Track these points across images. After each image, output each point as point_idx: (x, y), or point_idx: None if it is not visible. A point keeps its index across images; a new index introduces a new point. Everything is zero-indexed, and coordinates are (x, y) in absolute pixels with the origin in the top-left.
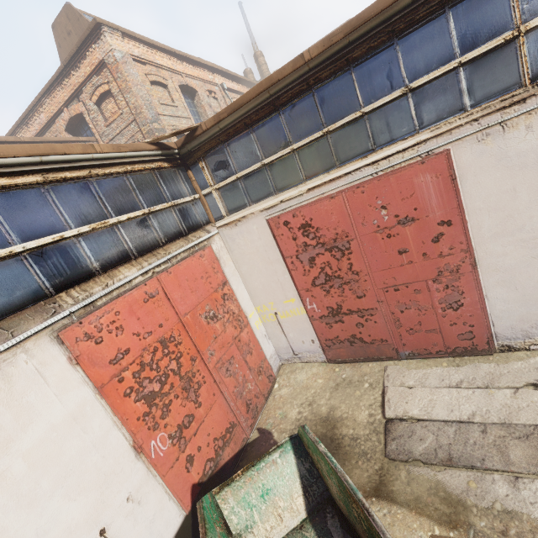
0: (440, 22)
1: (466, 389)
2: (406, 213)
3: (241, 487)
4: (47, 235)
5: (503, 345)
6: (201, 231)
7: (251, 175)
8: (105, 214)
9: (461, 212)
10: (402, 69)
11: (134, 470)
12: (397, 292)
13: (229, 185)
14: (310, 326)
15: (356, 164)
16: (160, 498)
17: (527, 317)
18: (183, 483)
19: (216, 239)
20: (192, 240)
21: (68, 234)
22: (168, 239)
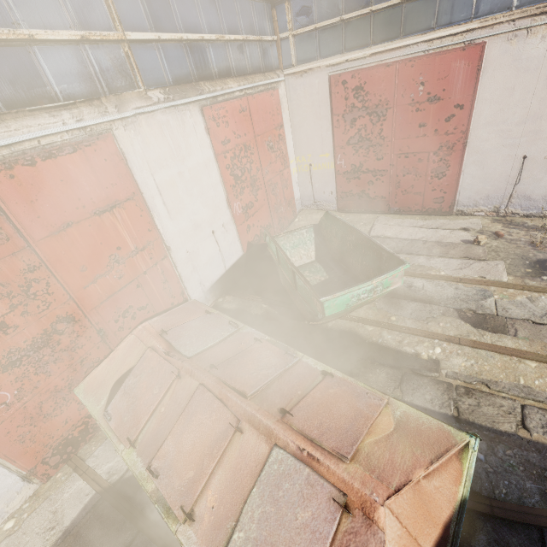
0: None
1: (424, 229)
2: (436, 92)
3: (282, 240)
4: (195, 33)
5: (459, 211)
6: (273, 73)
7: (328, 28)
8: (222, 30)
9: (473, 100)
10: None
11: (226, 213)
12: (406, 159)
13: (306, 34)
14: (334, 180)
15: (416, 39)
16: (234, 236)
17: (481, 191)
18: (244, 237)
19: (282, 86)
20: (268, 79)
21: (205, 37)
22: (253, 71)
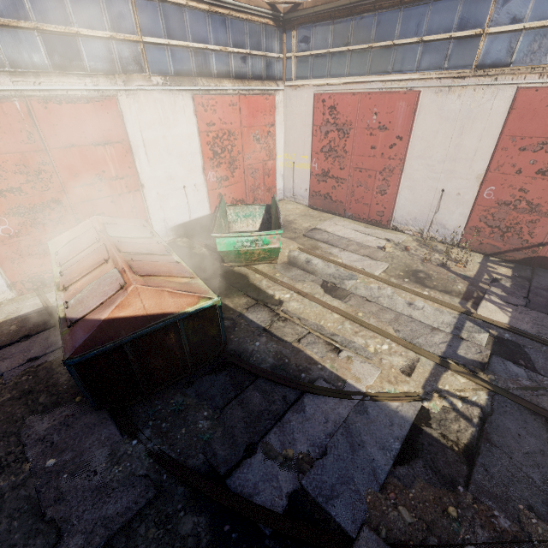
0: (454, 2)
1: (359, 233)
2: (385, 123)
3: (238, 209)
4: (202, 43)
5: (394, 226)
6: (273, 83)
7: (319, 56)
8: (228, 44)
9: (410, 135)
10: (424, 24)
11: (200, 177)
12: (360, 173)
13: (304, 57)
14: (309, 179)
15: (376, 78)
16: (204, 197)
17: (411, 213)
18: (214, 201)
19: (280, 94)
20: (266, 86)
21: (210, 47)
22: (253, 77)
